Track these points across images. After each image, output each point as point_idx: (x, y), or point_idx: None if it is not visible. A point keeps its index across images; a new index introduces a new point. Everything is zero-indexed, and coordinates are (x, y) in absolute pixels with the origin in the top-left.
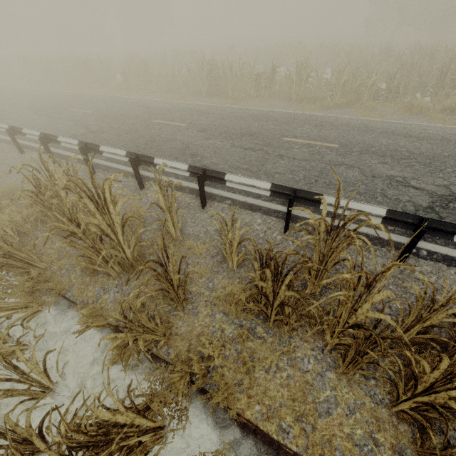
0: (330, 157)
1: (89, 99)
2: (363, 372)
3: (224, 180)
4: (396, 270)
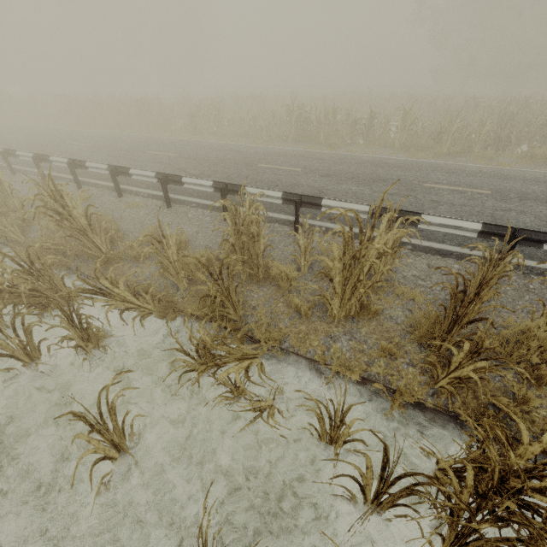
0: (490, 202)
1: (160, 142)
2: None
3: (415, 222)
4: None
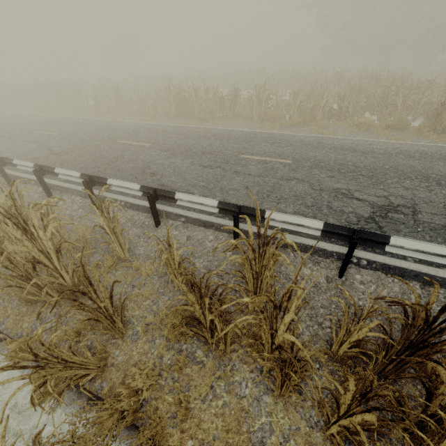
0: (283, 172)
1: (58, 121)
2: (294, 394)
3: (175, 199)
4: (338, 281)
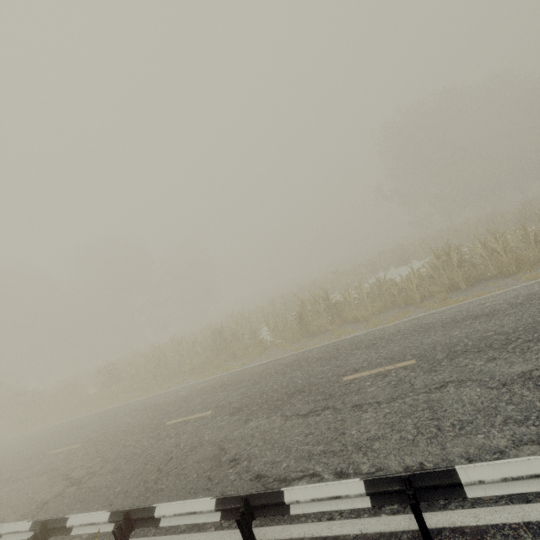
0: None
1: (312, 359)
2: None
3: None
4: None
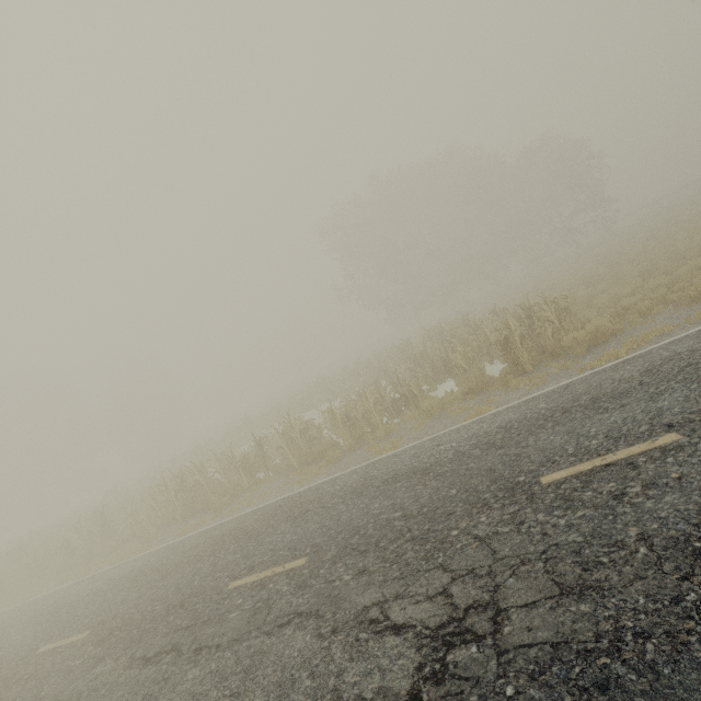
0: (281, 603)
1: None
2: None
3: None
4: None
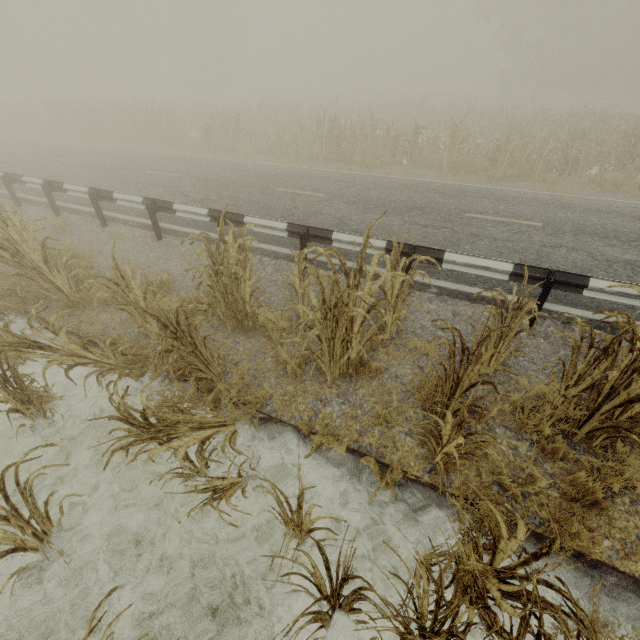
0: (539, 237)
1: (165, 159)
2: None
3: (438, 261)
4: None
